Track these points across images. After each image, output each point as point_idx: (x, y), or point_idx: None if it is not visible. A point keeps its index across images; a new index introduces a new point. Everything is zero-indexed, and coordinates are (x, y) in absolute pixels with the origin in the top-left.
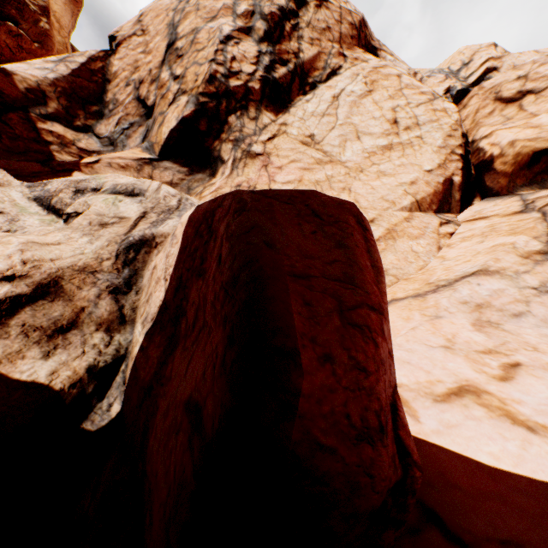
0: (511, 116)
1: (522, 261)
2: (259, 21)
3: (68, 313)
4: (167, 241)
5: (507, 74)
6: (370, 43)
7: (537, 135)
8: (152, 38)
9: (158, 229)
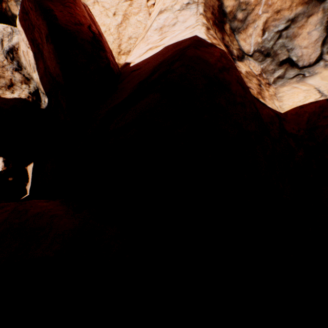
0: None
1: (173, 0)
2: None
3: (8, 82)
4: (20, 44)
5: None
6: None
7: None
8: None
9: (13, 42)
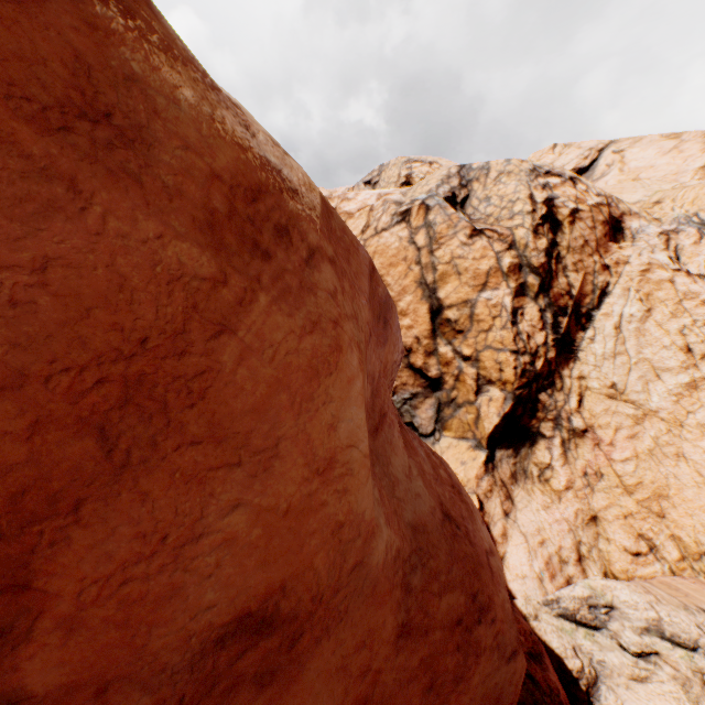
0: None
1: None
2: (529, 275)
3: None
4: None
5: None
6: (611, 216)
7: None
8: (398, 294)
9: None
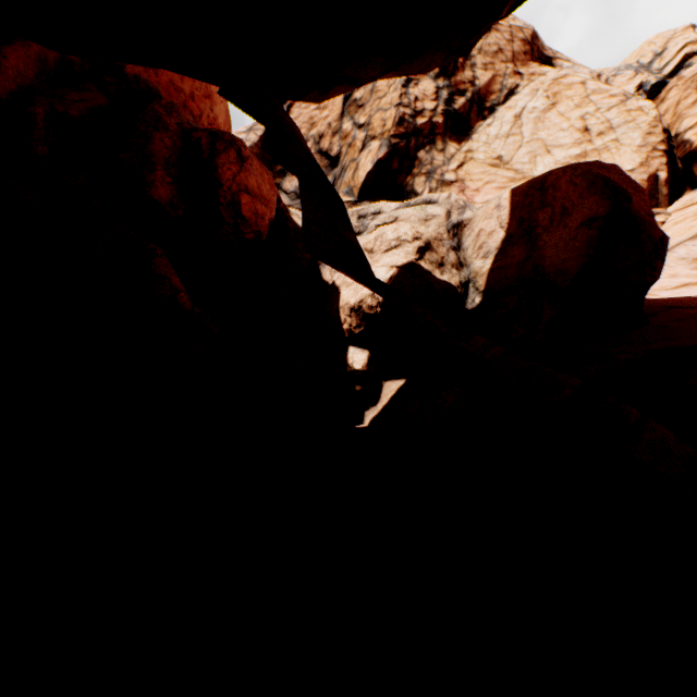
0: None
1: None
2: None
3: (439, 259)
4: (473, 221)
5: None
6: (543, 54)
7: None
8: None
9: (463, 217)
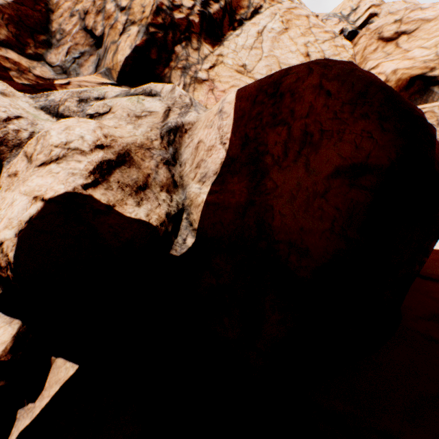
0: (390, 52)
1: None
2: None
3: (141, 177)
4: (196, 126)
5: (387, 19)
6: None
7: (412, 65)
8: None
9: (185, 118)
